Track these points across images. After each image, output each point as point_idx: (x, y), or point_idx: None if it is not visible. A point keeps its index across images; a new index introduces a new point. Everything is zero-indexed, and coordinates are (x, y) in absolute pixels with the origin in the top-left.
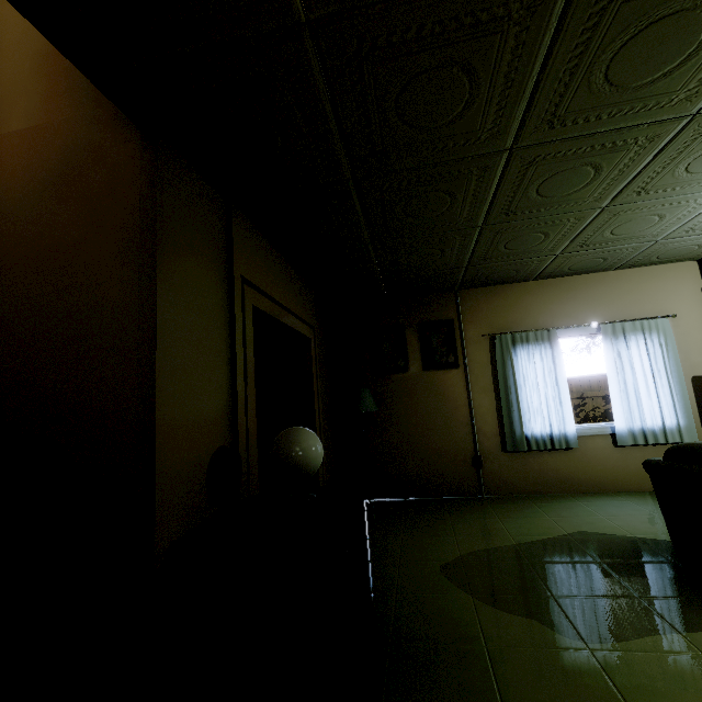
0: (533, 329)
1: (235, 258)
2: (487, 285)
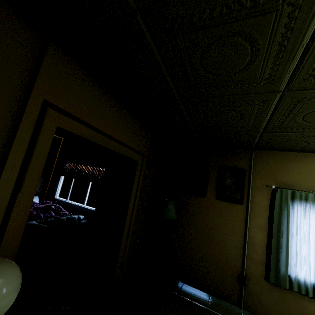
0: (313, 191)
1: (38, 83)
2: (278, 150)
